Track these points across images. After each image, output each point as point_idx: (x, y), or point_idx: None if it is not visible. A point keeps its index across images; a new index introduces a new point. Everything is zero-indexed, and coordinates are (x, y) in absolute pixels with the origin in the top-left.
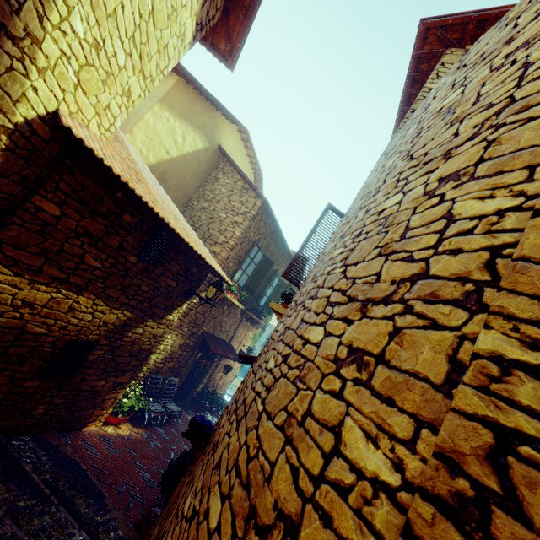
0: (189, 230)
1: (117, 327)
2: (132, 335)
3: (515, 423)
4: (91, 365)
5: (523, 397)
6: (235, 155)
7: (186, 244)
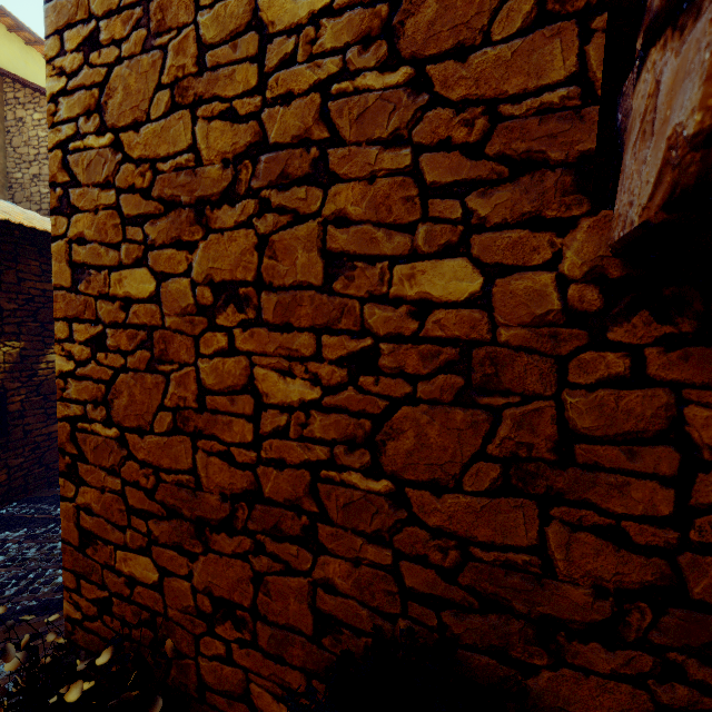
0: (13, 210)
1: (16, 364)
2: (47, 366)
3: (66, 135)
4: (22, 415)
5: (65, 114)
6: (23, 66)
7: (7, 223)
